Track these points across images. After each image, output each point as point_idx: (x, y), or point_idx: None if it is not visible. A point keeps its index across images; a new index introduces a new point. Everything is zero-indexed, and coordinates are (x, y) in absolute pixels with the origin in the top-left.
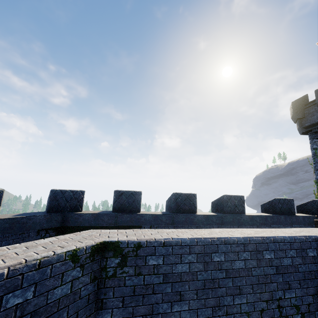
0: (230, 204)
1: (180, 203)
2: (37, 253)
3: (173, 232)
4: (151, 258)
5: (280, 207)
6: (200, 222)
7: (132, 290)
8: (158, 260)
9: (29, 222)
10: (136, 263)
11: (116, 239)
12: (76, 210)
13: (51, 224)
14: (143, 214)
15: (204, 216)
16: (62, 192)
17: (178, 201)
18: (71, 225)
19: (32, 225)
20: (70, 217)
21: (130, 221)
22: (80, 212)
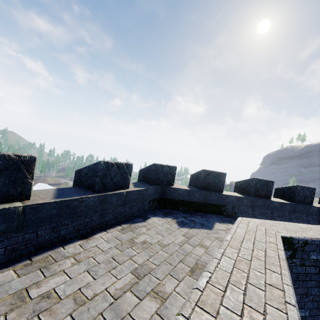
0: (302, 195)
1: (258, 188)
2: (274, 251)
3: (311, 229)
4: (312, 253)
5: None
6: (275, 208)
7: (296, 276)
8: (317, 255)
9: (146, 193)
10: (302, 256)
11: (289, 235)
12: (170, 184)
13: (156, 195)
14: (229, 195)
15: (280, 204)
16: (162, 166)
17: (257, 186)
18: (168, 198)
19: (147, 196)
20: (168, 190)
21: (217, 200)
22: (174, 186)
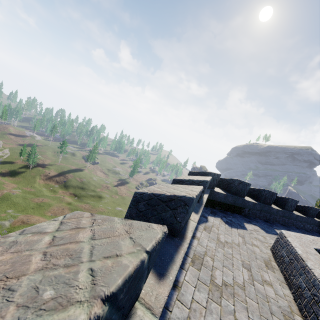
0: (289, 205)
1: (267, 197)
2: None
3: (316, 240)
4: None
5: (311, 212)
6: (273, 213)
7: None
8: None
9: None
10: None
11: (315, 248)
12: (213, 188)
13: None
14: (249, 201)
15: (277, 210)
16: (214, 174)
17: (266, 196)
18: (211, 199)
19: None
20: (212, 193)
21: (241, 204)
22: (215, 190)
